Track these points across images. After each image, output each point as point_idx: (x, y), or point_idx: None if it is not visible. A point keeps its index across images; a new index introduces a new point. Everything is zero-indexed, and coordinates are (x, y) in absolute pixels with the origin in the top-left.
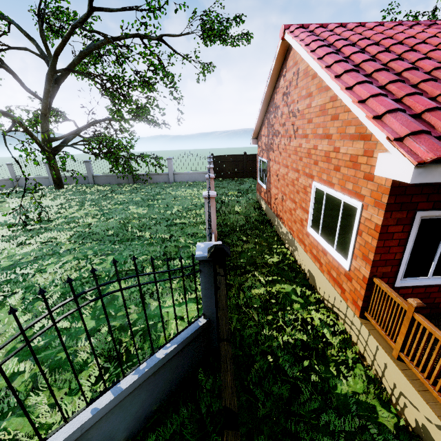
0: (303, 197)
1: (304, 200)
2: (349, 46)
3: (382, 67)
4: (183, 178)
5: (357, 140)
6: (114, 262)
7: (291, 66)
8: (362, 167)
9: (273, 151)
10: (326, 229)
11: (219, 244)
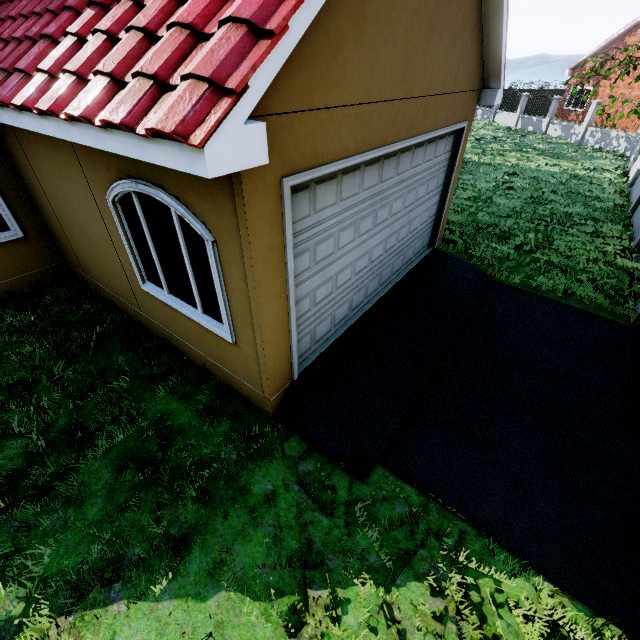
0: None
1: None
2: None
3: None
4: None
5: None
6: None
7: None
8: None
9: (610, 80)
10: None
11: None
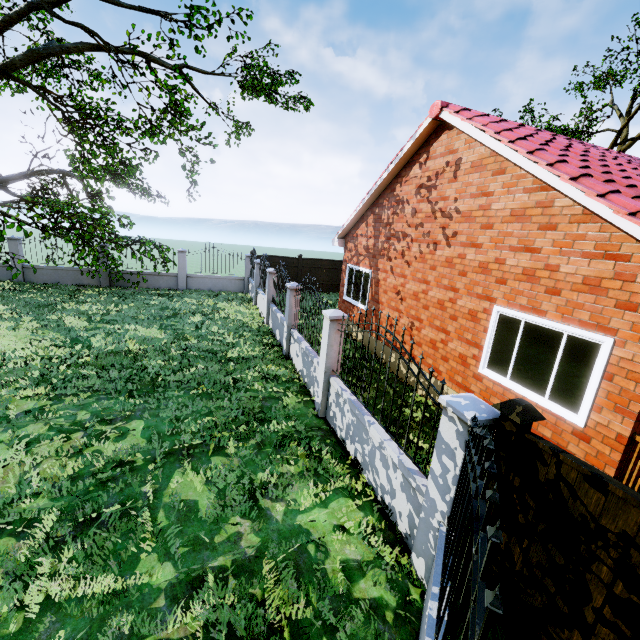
0: (468, 325)
1: (471, 330)
2: (548, 146)
3: (612, 178)
4: (203, 284)
5: (601, 260)
6: (492, 444)
7: (442, 153)
8: (612, 293)
9: (390, 259)
10: (524, 371)
11: (520, 399)
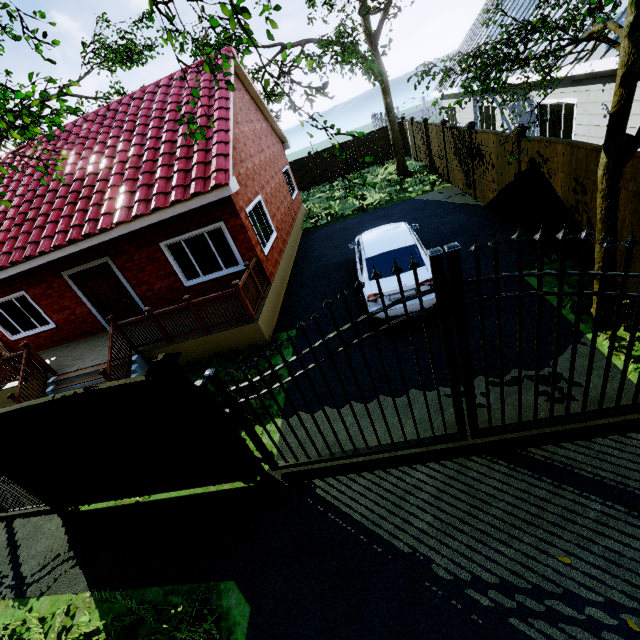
0: None
1: None
2: None
3: None
4: None
5: None
6: None
7: None
8: None
9: None
10: None
11: None
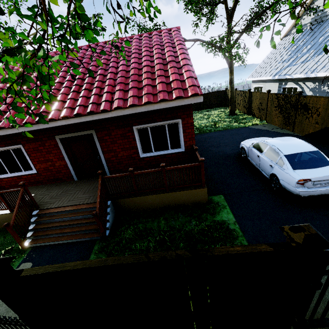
0: None
1: None
2: None
3: None
4: None
5: None
6: None
7: None
8: None
9: None
10: None
11: None
